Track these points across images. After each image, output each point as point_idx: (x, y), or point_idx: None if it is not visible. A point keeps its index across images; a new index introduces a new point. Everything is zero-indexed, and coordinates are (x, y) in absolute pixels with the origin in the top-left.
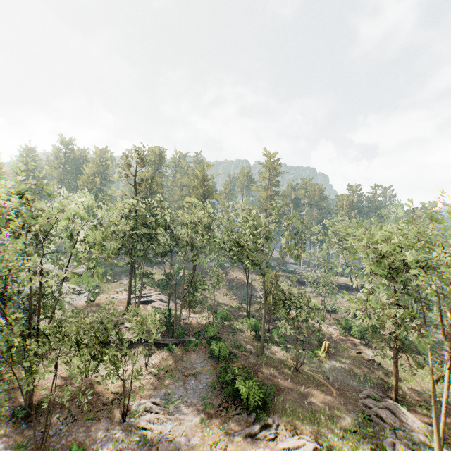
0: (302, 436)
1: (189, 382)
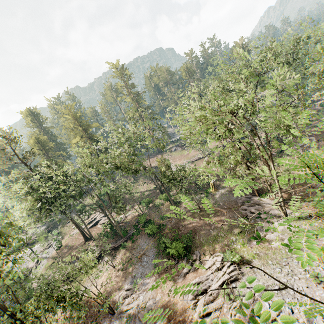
0: (214, 255)
1: (143, 261)
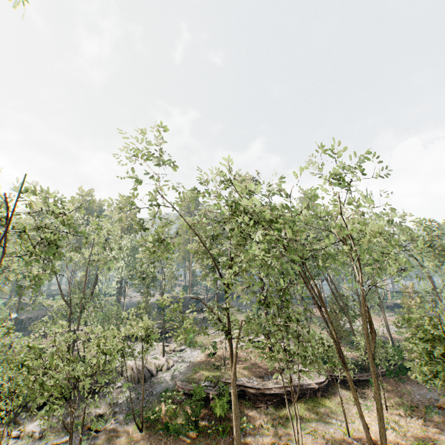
0: None
1: None
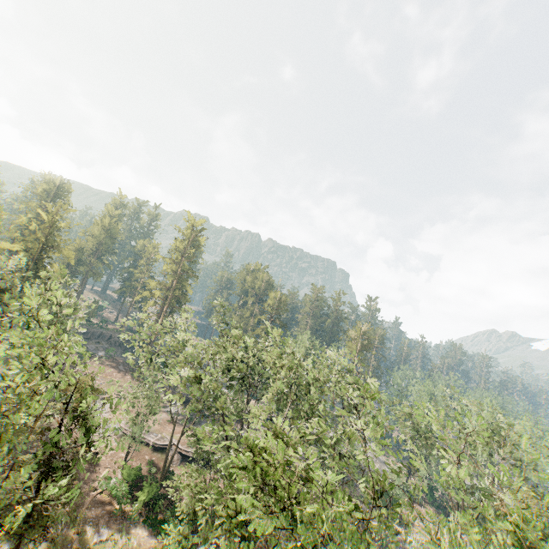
0: None
1: None
